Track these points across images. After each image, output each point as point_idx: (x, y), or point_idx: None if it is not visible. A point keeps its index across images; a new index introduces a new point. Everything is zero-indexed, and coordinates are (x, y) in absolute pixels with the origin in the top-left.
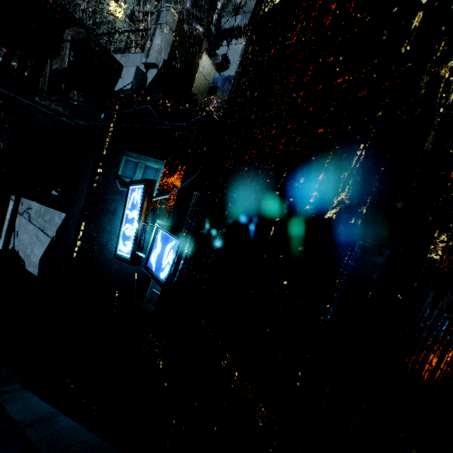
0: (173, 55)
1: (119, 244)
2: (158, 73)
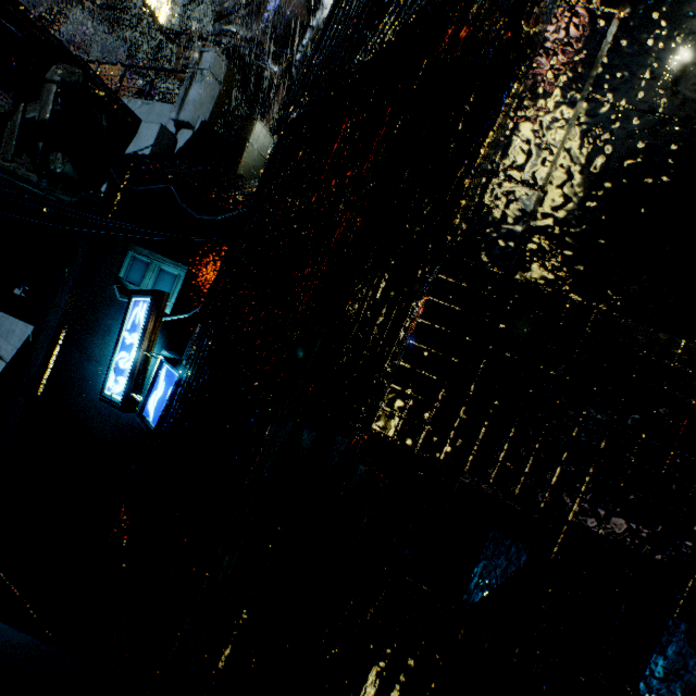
0: (218, 113)
1: (109, 380)
2: (193, 136)
